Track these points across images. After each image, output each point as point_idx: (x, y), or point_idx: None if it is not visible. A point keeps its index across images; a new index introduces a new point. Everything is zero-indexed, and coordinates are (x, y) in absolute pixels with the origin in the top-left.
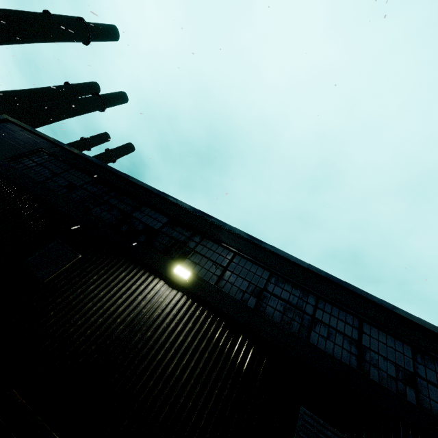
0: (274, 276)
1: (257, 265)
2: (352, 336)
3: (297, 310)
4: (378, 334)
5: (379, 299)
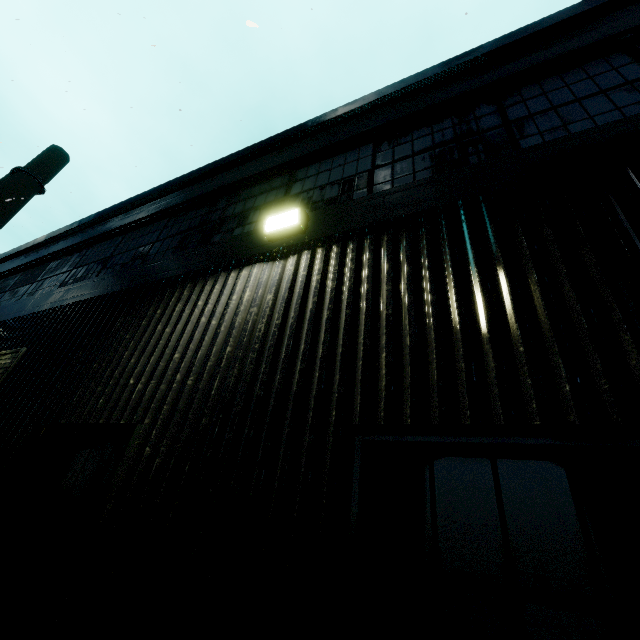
0: (54, 261)
1: (42, 264)
2: (105, 256)
3: (59, 275)
4: (137, 233)
5: (140, 195)
